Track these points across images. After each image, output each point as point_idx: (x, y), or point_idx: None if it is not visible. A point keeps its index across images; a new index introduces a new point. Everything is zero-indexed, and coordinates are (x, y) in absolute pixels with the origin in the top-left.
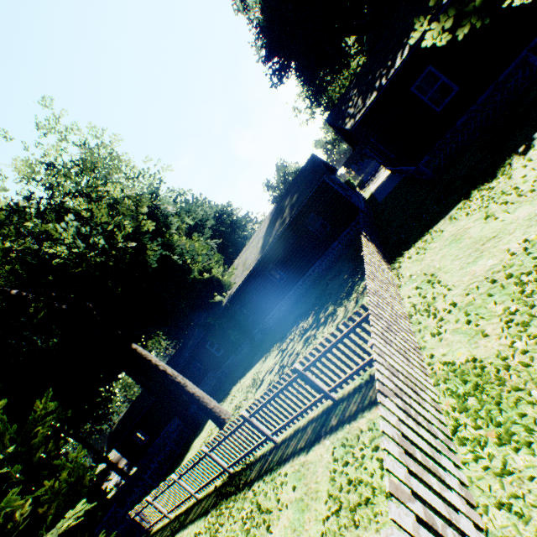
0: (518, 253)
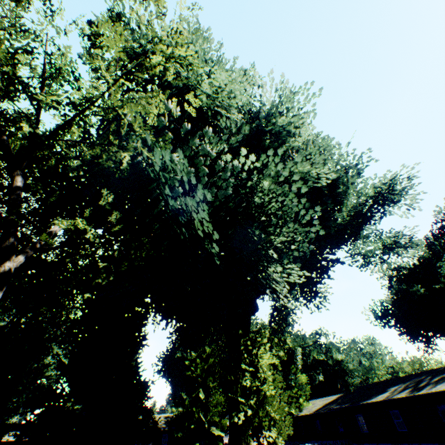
0: None
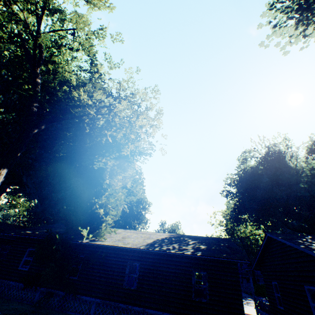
0: None
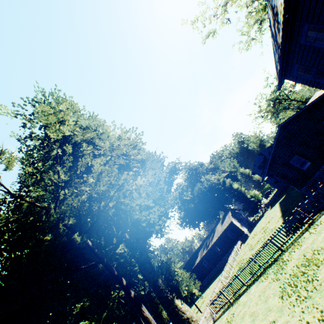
0: None
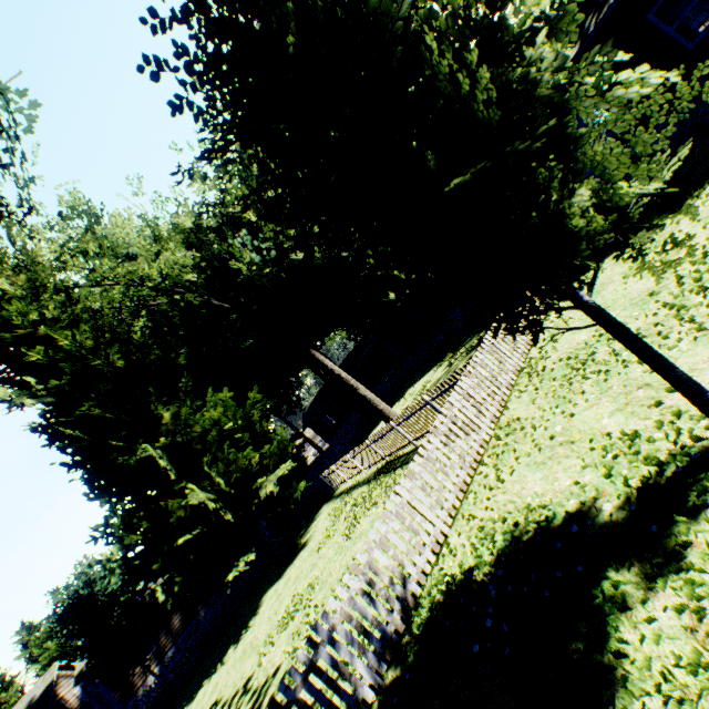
0: (597, 337)
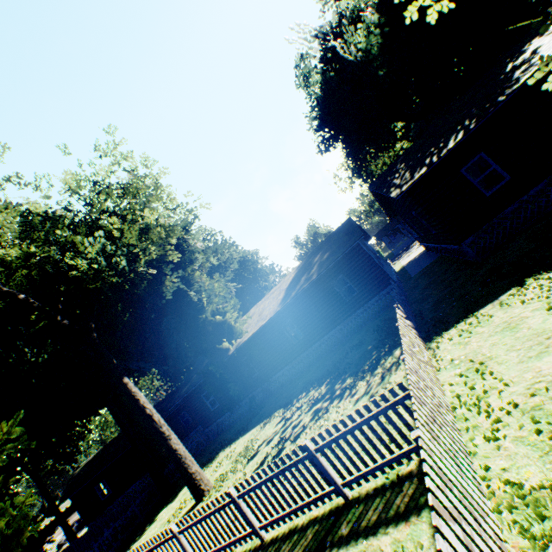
0: None
